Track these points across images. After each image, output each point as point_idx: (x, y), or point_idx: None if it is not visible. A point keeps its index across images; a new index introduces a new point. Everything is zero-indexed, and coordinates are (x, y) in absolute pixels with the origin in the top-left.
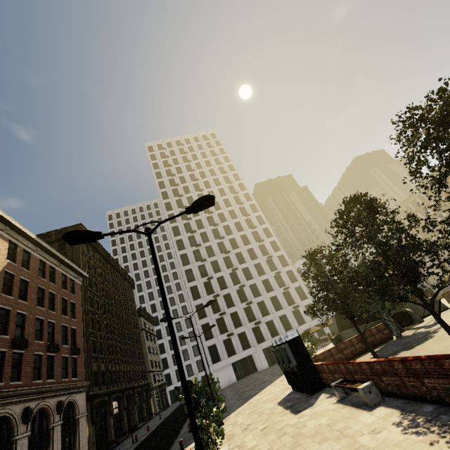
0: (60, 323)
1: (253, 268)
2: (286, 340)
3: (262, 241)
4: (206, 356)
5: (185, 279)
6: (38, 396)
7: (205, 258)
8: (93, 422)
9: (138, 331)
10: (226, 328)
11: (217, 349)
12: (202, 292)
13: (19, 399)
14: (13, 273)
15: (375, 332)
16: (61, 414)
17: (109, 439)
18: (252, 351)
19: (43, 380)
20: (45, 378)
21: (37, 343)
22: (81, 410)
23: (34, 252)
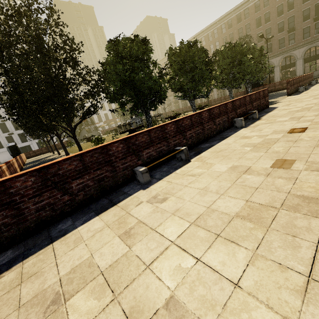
0: None
1: None
2: (8, 146)
3: None
4: None
5: None
6: None
7: None
8: None
9: None
10: (8, 130)
11: (0, 141)
12: None
13: None
14: None
15: (66, 143)
16: None
17: None
18: (28, 144)
19: None
20: None
21: None
22: None
23: None
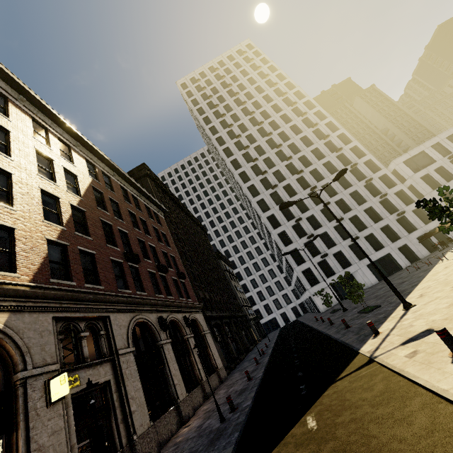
0: (160, 249)
1: (335, 183)
2: None
3: (340, 150)
4: (302, 281)
5: (259, 210)
6: (165, 309)
7: (275, 184)
8: (216, 339)
9: (222, 271)
10: (318, 251)
11: (312, 272)
12: (281, 219)
13: (150, 308)
14: (100, 190)
15: None
16: (190, 328)
17: (232, 356)
18: (354, 269)
19: (164, 295)
20: (165, 295)
21: (147, 262)
22: (204, 328)
23: (112, 177)
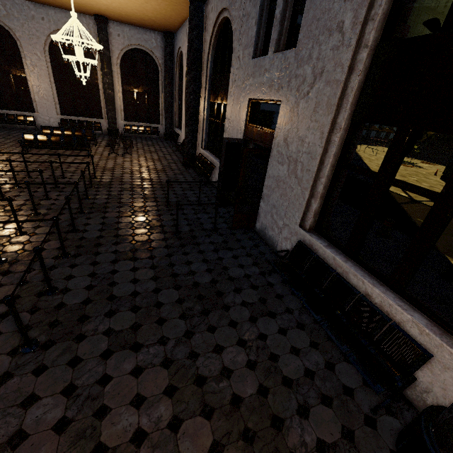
0: None
1: None
2: None
3: None
4: None
5: None
6: None
7: None
8: None
9: None
10: None
11: None
12: None
13: None
14: None
15: None
16: None
17: None
18: None
19: None
20: None
21: None
22: None
23: None
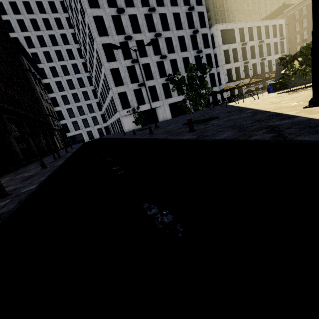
0: None
1: (171, 18)
2: None
3: None
4: (116, 102)
5: (86, 1)
6: None
7: None
8: None
9: (22, 69)
10: (137, 79)
11: (127, 96)
12: (110, 28)
13: None
14: None
15: None
16: None
17: (15, 158)
18: (159, 104)
19: None
20: None
21: None
22: None
23: None
